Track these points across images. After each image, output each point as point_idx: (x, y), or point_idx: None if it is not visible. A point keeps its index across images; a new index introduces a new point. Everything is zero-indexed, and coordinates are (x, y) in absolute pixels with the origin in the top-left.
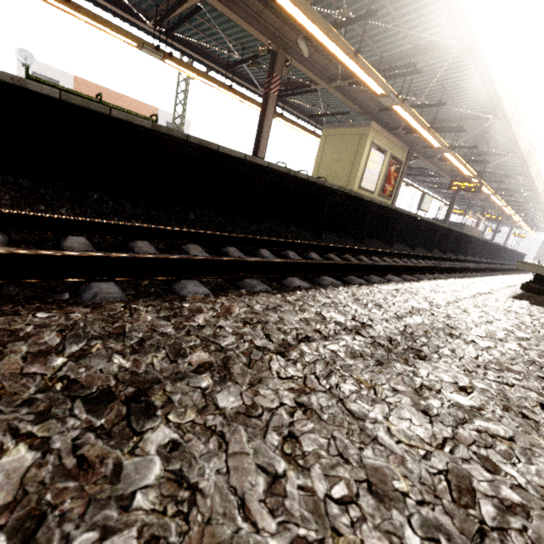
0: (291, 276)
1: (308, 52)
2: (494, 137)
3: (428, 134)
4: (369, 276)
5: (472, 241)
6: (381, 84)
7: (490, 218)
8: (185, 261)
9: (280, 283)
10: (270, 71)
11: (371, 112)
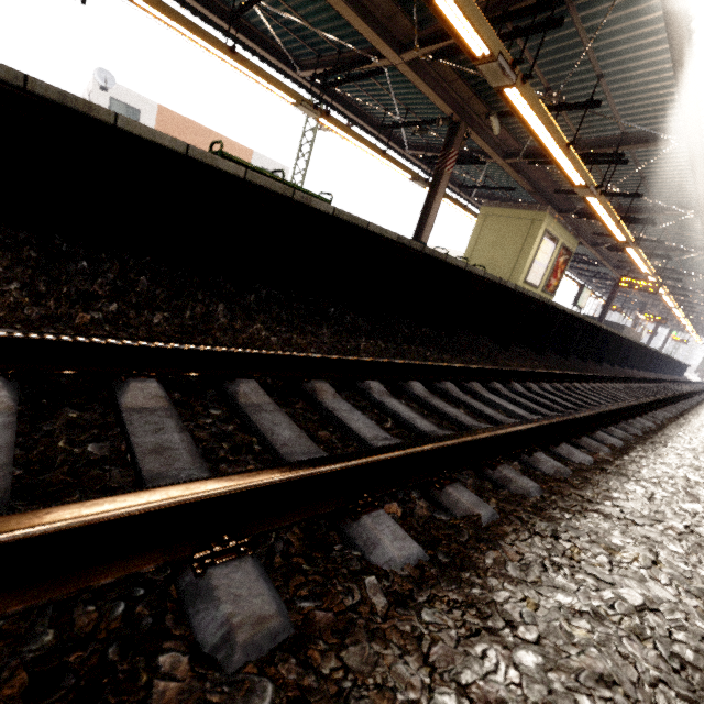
0: (595, 429)
1: (499, 130)
2: (683, 231)
3: (617, 228)
4: (628, 421)
5: (641, 351)
6: (584, 176)
7: (652, 319)
8: (555, 424)
9: (589, 437)
10: (446, 144)
11: (542, 191)
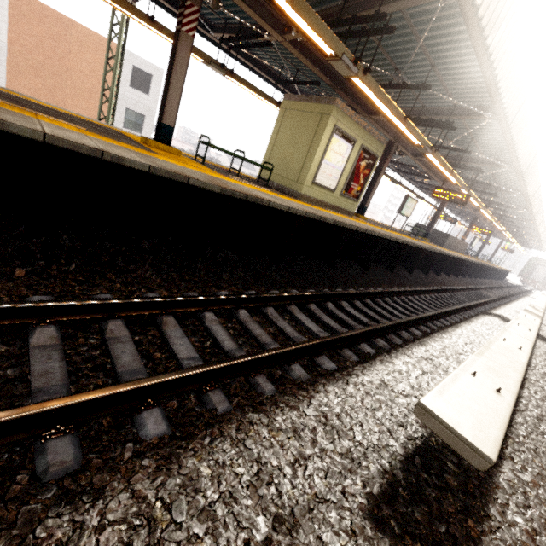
0: None
1: None
2: (492, 142)
3: (404, 126)
4: (43, 444)
5: (447, 260)
6: (327, 37)
7: (479, 231)
8: None
9: None
10: None
11: (347, 87)
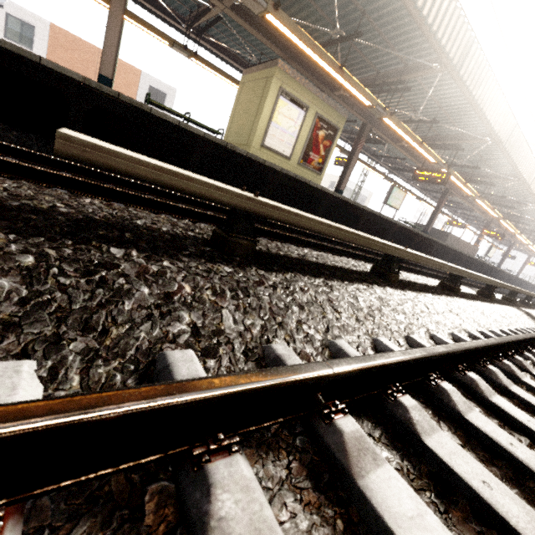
0: None
1: None
2: (463, 111)
3: (341, 77)
4: None
5: (433, 246)
6: None
7: (490, 235)
8: None
9: None
10: None
11: (302, 60)
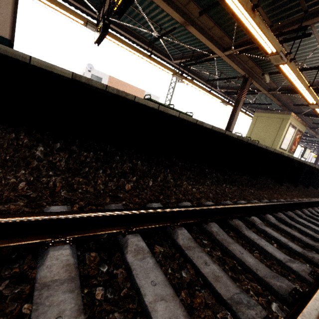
0: None
1: (269, 80)
2: None
3: None
4: None
5: None
6: (316, 99)
7: None
8: None
9: None
10: (241, 87)
11: (285, 104)
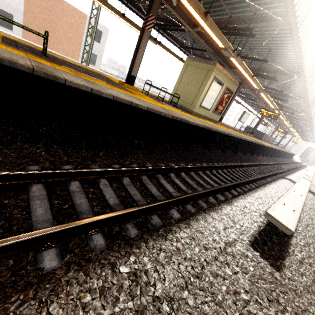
0: (52, 245)
1: (176, 1)
2: (295, 87)
3: (251, 80)
4: (151, 216)
5: (264, 148)
6: (222, 41)
7: (281, 131)
8: None
9: (36, 255)
10: (149, 10)
11: (221, 54)
